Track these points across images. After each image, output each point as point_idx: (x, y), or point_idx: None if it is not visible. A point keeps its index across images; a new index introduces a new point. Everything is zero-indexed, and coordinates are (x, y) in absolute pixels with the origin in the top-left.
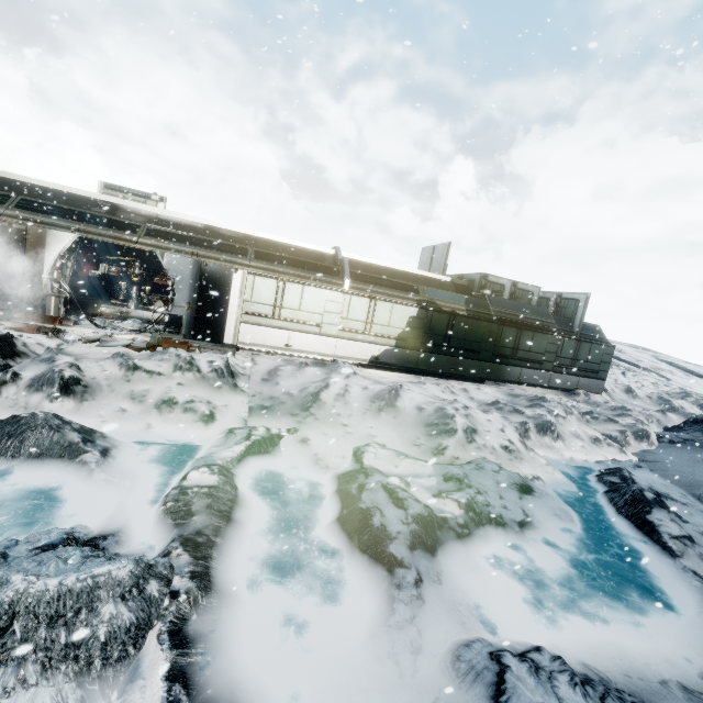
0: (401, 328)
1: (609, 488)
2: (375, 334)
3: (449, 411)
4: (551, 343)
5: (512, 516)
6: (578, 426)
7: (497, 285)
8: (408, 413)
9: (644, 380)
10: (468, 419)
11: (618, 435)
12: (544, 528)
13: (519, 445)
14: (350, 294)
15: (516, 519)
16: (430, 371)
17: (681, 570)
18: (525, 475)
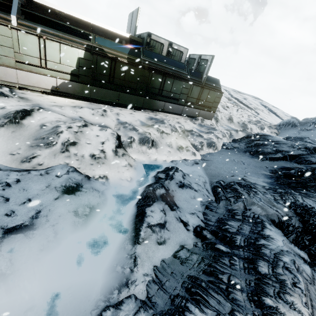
0: (72, 67)
1: (155, 181)
2: (50, 69)
3: (61, 128)
4: (185, 87)
5: (6, 223)
6: (175, 139)
7: (158, 43)
8: (29, 129)
9: (245, 114)
10: (76, 134)
11: (198, 144)
12: (44, 227)
13: (109, 153)
14: (17, 30)
15: (10, 225)
16: (101, 100)
17: (129, 256)
18: (94, 175)
